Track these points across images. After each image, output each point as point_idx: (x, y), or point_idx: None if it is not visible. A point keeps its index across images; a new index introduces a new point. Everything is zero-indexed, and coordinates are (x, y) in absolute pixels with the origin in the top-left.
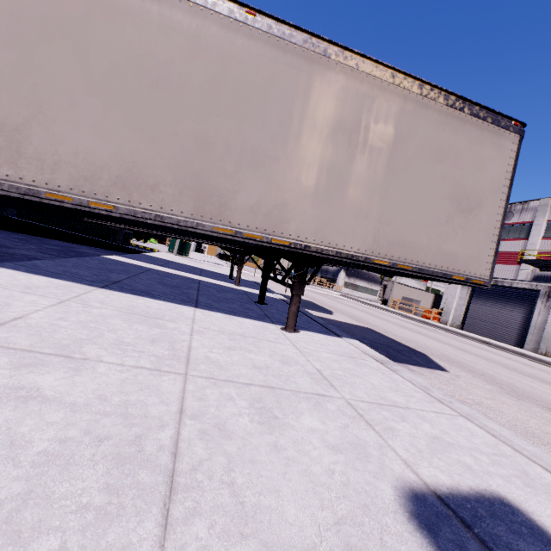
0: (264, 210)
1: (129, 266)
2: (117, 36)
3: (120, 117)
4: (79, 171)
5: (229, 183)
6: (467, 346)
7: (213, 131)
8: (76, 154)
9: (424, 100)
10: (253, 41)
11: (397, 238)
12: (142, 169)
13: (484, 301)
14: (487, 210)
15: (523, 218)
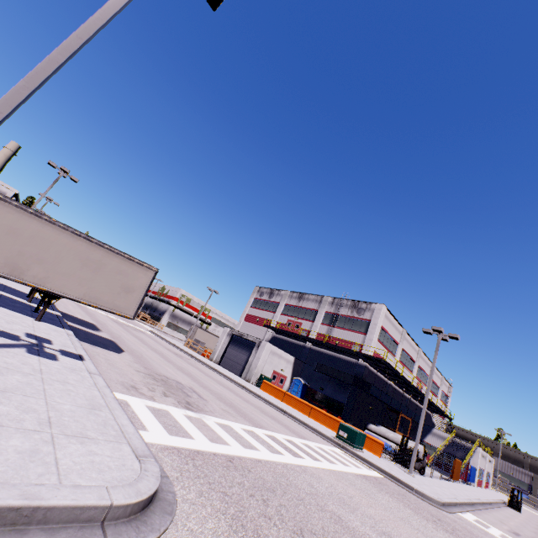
0: (39, 277)
1: None
2: None
3: None
4: None
5: (27, 267)
6: (185, 364)
7: (27, 250)
8: None
9: (117, 255)
10: (52, 228)
11: (95, 296)
12: None
13: (234, 347)
14: (137, 293)
15: (277, 299)
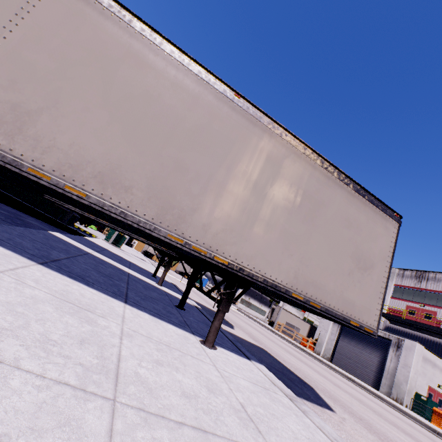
0: (214, 230)
1: (70, 246)
2: (139, 79)
3: (120, 130)
4: (68, 159)
5: (191, 202)
6: (338, 381)
7: (190, 160)
8: (71, 145)
9: (340, 183)
10: (235, 112)
11: (312, 278)
12: (123, 172)
13: (349, 340)
14: (377, 272)
15: None
